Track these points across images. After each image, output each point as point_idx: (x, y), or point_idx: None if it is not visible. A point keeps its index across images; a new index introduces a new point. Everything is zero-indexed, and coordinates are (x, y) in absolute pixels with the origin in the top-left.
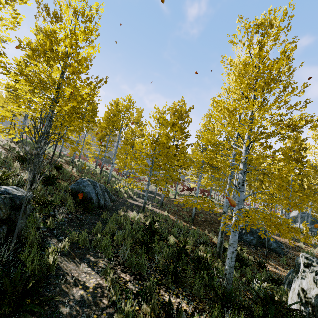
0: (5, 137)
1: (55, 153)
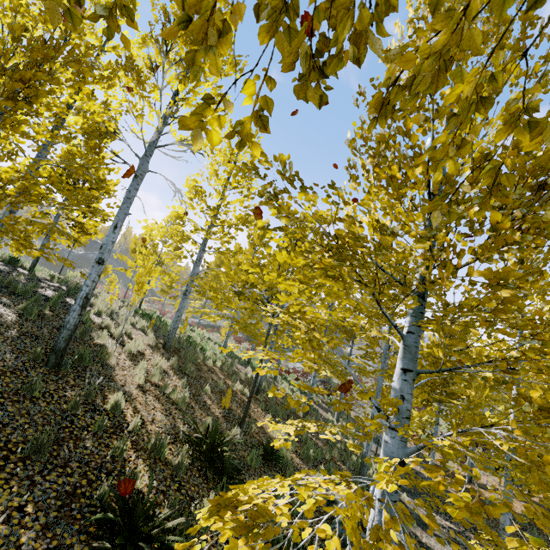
0: (146, 339)
1: (219, 357)
